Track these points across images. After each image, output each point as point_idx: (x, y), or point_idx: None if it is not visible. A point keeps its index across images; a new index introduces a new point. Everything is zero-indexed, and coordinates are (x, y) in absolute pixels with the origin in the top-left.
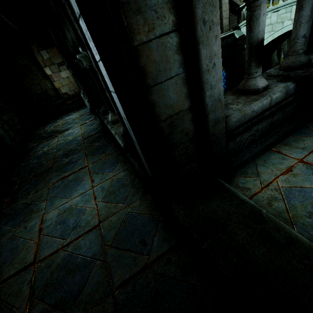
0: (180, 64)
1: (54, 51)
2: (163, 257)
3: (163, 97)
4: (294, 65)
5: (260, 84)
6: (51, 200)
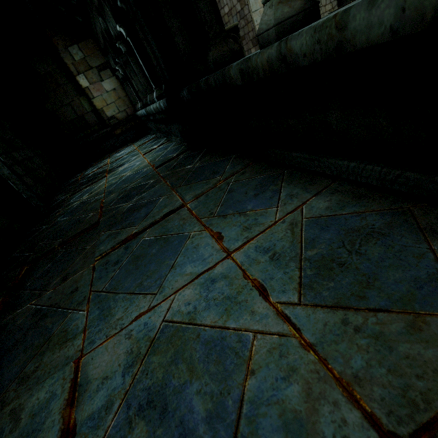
0: None
1: (90, 45)
2: None
3: None
4: None
5: None
6: (101, 302)
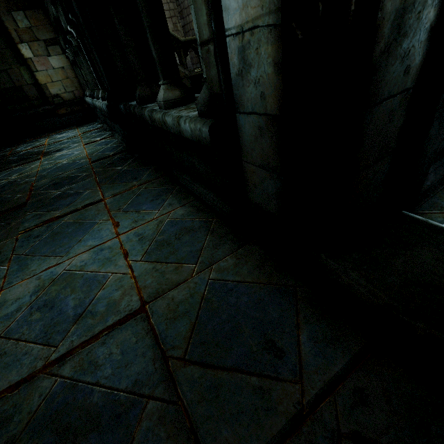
0: None
1: (39, 16)
2: (339, 387)
3: None
4: None
5: None
6: (21, 261)
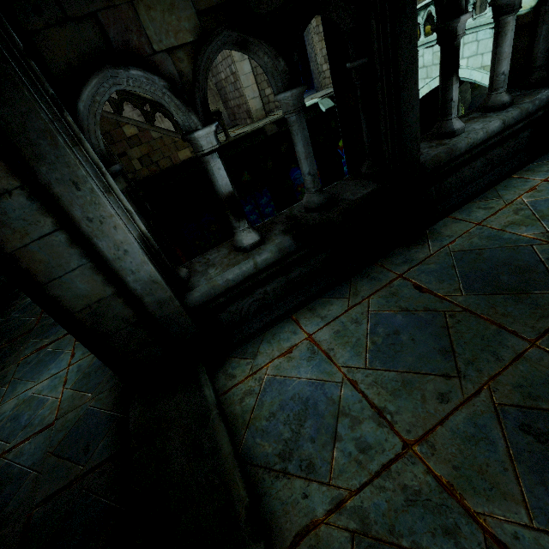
0: (81, 256)
1: None
2: (98, 469)
3: (69, 290)
4: (309, 206)
5: (247, 241)
6: (14, 384)
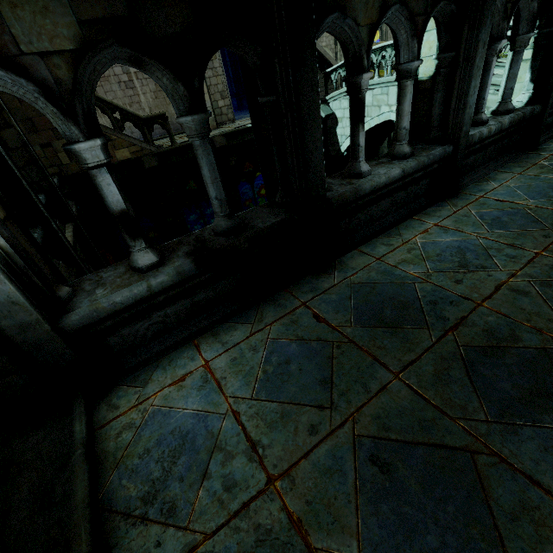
0: None
1: None
2: None
3: None
4: (217, 230)
5: (143, 261)
6: None
